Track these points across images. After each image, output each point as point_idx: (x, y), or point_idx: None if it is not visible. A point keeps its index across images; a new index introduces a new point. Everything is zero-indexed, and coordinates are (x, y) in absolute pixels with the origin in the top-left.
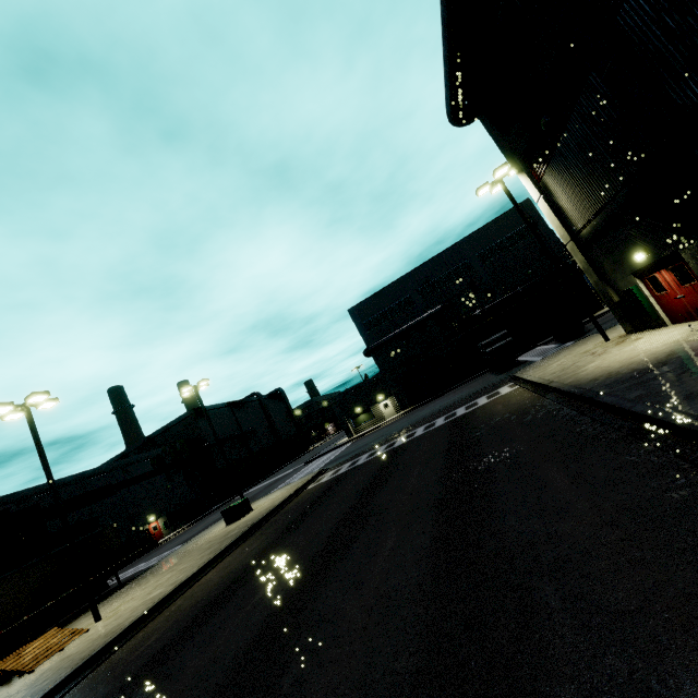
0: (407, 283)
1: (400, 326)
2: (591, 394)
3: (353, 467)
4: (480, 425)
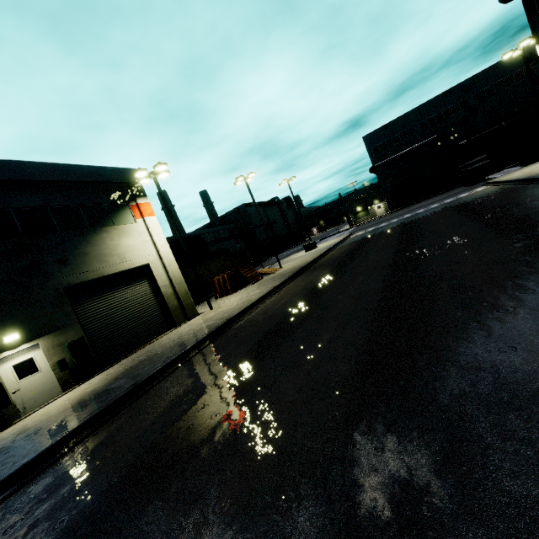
0: (412, 116)
1: (400, 151)
2: (536, 177)
3: (380, 227)
4: (468, 199)
